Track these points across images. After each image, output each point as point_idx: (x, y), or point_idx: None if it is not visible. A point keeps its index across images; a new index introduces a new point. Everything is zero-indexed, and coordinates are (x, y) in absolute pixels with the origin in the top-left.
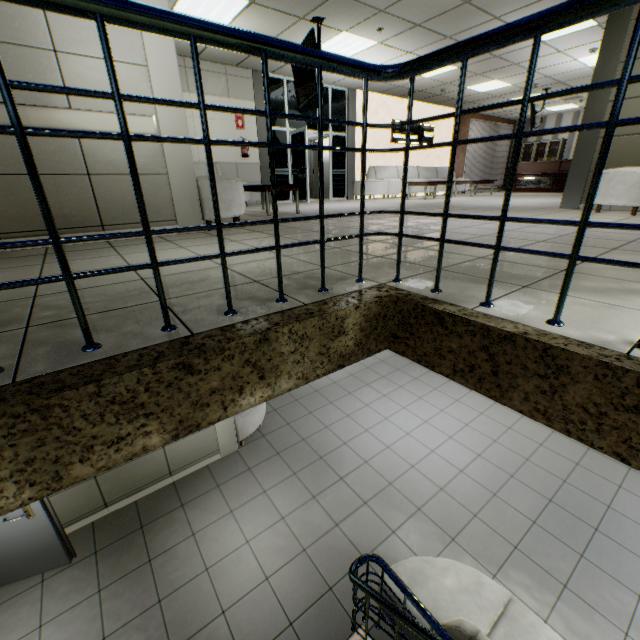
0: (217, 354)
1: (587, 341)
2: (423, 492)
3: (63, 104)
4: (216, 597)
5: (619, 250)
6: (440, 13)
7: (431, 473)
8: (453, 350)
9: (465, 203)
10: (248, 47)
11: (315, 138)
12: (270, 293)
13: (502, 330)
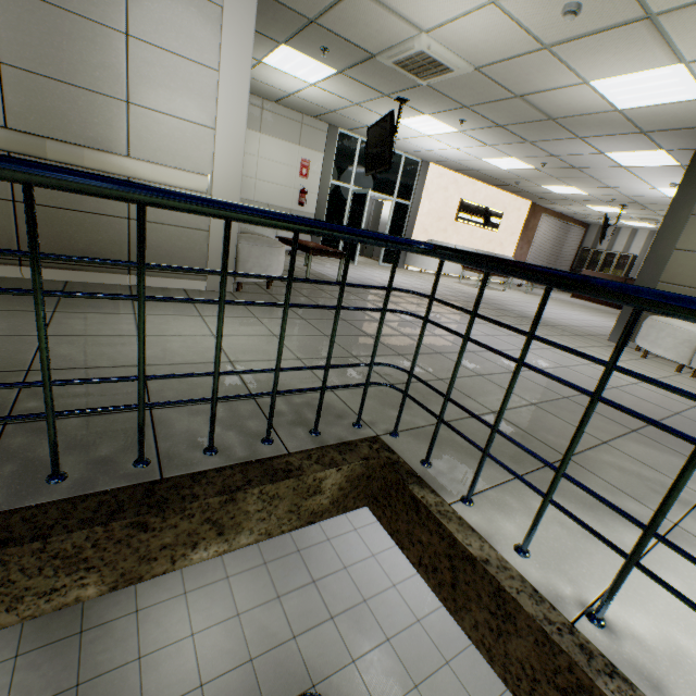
0: (177, 513)
1: (542, 591)
2: (398, 620)
3: (122, 150)
4: (140, 695)
5: (638, 434)
6: (524, 121)
7: (412, 598)
8: (422, 542)
9: (515, 305)
10: (282, 227)
11: (379, 198)
12: (261, 424)
13: (466, 548)
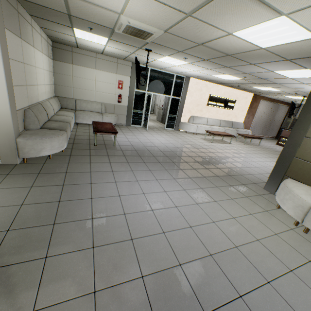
0: None
1: None
2: None
3: None
4: None
5: None
6: (215, 57)
7: None
8: None
9: (223, 156)
10: None
11: None
12: None
13: None
